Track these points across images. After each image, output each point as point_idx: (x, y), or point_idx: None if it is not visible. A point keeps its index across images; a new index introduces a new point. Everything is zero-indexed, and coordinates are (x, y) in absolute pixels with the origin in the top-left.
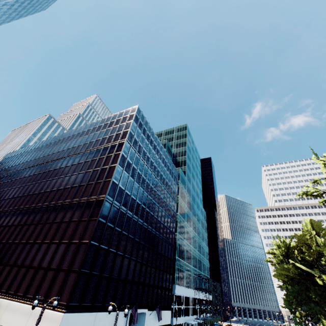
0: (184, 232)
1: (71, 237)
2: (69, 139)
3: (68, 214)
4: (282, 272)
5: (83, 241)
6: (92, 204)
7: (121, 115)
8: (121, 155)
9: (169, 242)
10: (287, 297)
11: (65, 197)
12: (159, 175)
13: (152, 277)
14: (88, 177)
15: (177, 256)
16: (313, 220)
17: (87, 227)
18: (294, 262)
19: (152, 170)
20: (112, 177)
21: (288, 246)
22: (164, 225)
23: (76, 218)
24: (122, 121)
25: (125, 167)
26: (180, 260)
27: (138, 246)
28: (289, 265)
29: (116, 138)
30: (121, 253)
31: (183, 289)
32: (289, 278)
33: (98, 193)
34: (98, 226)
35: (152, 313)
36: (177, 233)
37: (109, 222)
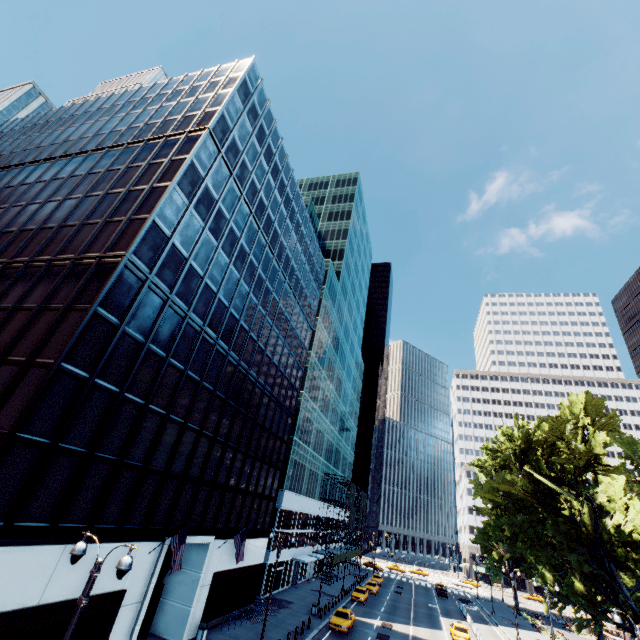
0: (318, 393)
1: (9, 346)
2: (59, 124)
3: (16, 290)
4: (501, 487)
5: (41, 359)
6: (87, 270)
7: (205, 78)
8: (190, 165)
9: (284, 406)
10: (494, 529)
11: (17, 251)
12: (282, 256)
13: (235, 471)
14: (90, 206)
15: (296, 436)
16: (591, 395)
17: (60, 327)
18: (530, 470)
19: (267, 238)
20: (153, 211)
21: (529, 440)
22: (278, 369)
23: (34, 301)
24: (206, 90)
25: (195, 201)
26: (301, 444)
27: (210, 402)
28: (516, 475)
29: (182, 126)
30: (161, 410)
31: (298, 498)
32: (511, 499)
33: (106, 245)
34: (91, 327)
35: (225, 543)
36: (304, 391)
37: (130, 327)
